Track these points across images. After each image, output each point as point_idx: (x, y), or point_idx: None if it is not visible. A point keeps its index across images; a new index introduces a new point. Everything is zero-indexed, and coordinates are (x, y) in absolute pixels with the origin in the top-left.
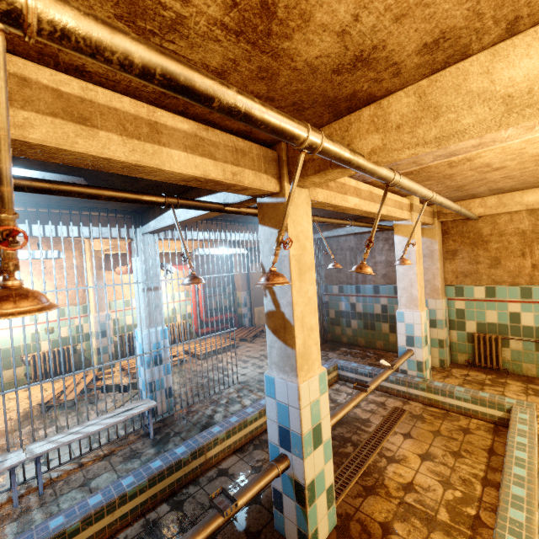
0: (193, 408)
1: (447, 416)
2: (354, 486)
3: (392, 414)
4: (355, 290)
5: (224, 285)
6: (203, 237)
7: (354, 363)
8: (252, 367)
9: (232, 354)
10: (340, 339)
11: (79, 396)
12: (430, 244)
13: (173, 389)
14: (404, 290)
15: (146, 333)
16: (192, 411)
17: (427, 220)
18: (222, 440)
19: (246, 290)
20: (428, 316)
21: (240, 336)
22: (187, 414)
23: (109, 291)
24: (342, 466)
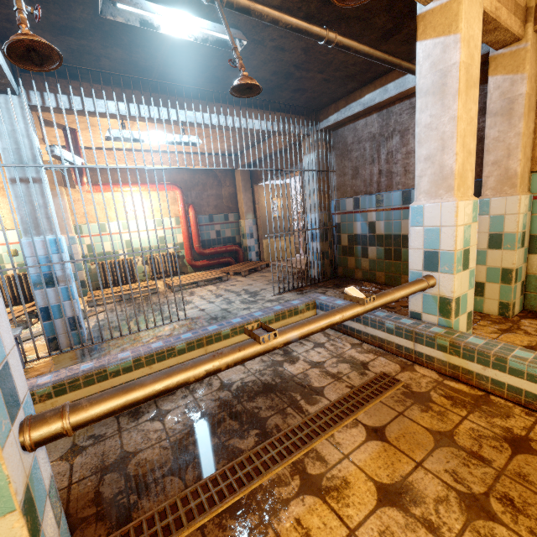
0: (105, 344)
1: (483, 403)
2: (189, 536)
3: (370, 386)
4: (376, 201)
5: (226, 212)
6: (105, 105)
7: (341, 300)
8: (220, 302)
9: (212, 287)
10: (354, 274)
11: (11, 321)
12: (510, 86)
13: (111, 321)
14: (428, 160)
15: (24, 242)
16: (99, 348)
17: (506, 17)
18: (46, 396)
19: (252, 218)
20: (477, 214)
21: (234, 269)
22: (89, 352)
23: (79, 213)
24: (203, 480)
